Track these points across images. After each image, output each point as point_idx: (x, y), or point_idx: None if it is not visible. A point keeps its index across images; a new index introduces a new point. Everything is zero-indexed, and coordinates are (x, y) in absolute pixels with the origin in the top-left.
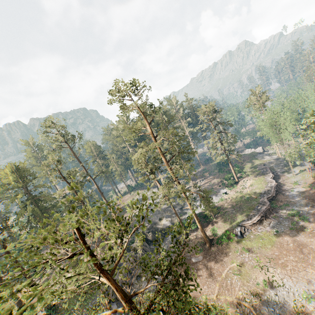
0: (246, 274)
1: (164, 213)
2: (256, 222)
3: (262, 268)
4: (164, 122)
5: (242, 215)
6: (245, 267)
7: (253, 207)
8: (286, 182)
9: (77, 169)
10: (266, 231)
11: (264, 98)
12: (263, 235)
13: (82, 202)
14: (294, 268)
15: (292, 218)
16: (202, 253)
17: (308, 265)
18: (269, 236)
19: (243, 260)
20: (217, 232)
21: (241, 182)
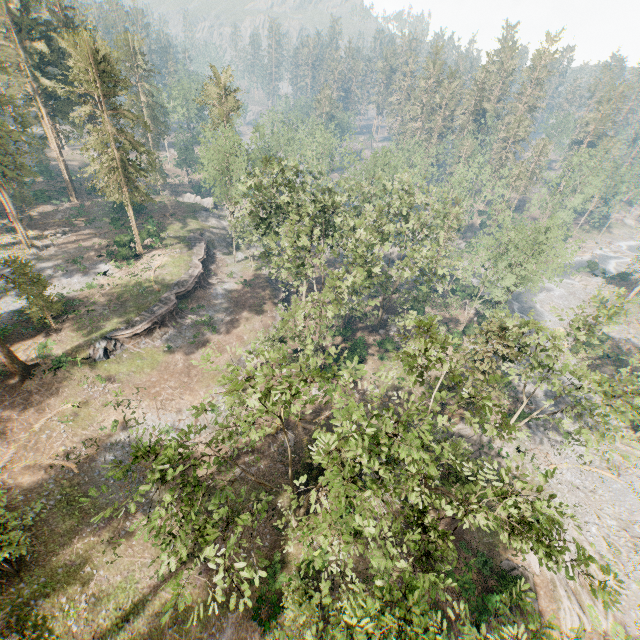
0: (88, 418)
1: None
2: (142, 332)
3: (120, 404)
4: None
5: (120, 320)
6: (90, 408)
7: (147, 307)
8: (220, 271)
9: None
10: (153, 346)
11: (231, 103)
12: (146, 352)
13: None
14: (168, 397)
15: (200, 328)
16: None
17: (189, 390)
18: (156, 354)
19: (90, 397)
20: (54, 351)
21: (147, 258)
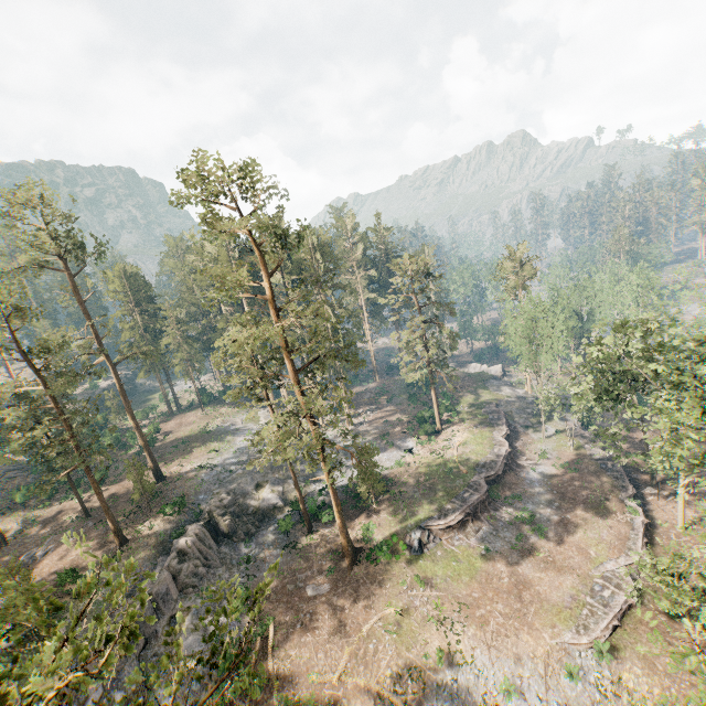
0: (410, 633)
1: (271, 473)
2: (455, 524)
3: (442, 623)
4: (316, 267)
5: (431, 506)
6: (411, 619)
7: (456, 492)
8: (527, 450)
9: (68, 334)
10: (468, 545)
11: (527, 271)
12: (461, 552)
13: (66, 422)
14: (499, 629)
15: (520, 526)
16: (332, 577)
17: (526, 625)
18: (472, 557)
19: (410, 603)
20: (374, 535)
21: (446, 433)
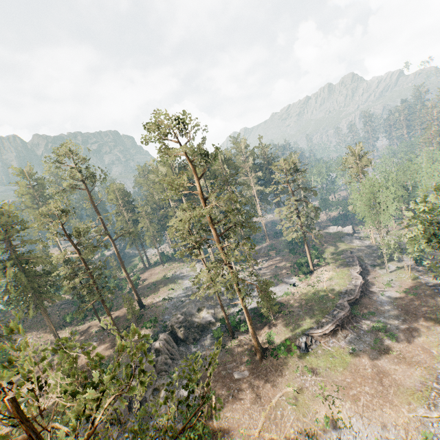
0: (304, 404)
1: (206, 301)
2: (329, 332)
3: (326, 399)
4: (224, 173)
5: (311, 320)
6: (304, 395)
7: (328, 311)
8: (376, 281)
9: (89, 224)
10: (339, 346)
11: (364, 162)
12: (335, 351)
13: (90, 274)
14: (368, 404)
15: (376, 333)
16: (249, 366)
17: (387, 402)
18: (343, 354)
19: (303, 384)
20: (274, 339)
21: (317, 273)
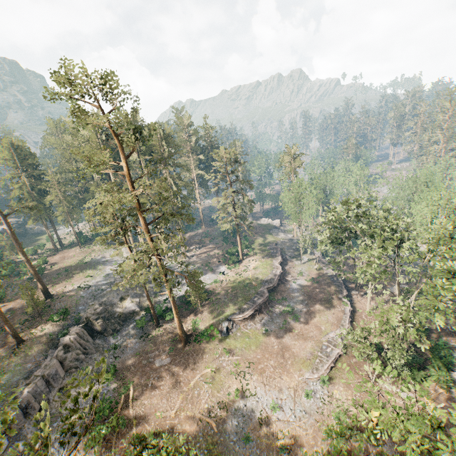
0: (220, 382)
1: (131, 290)
2: (248, 317)
3: (238, 374)
4: (162, 151)
5: (234, 307)
6: (221, 374)
7: (250, 297)
8: (292, 271)
9: None
10: (255, 328)
11: (297, 162)
12: (251, 333)
13: None
14: (271, 375)
15: (285, 316)
16: (172, 353)
17: (285, 371)
18: (257, 335)
19: (220, 364)
20: (199, 326)
21: (245, 262)
